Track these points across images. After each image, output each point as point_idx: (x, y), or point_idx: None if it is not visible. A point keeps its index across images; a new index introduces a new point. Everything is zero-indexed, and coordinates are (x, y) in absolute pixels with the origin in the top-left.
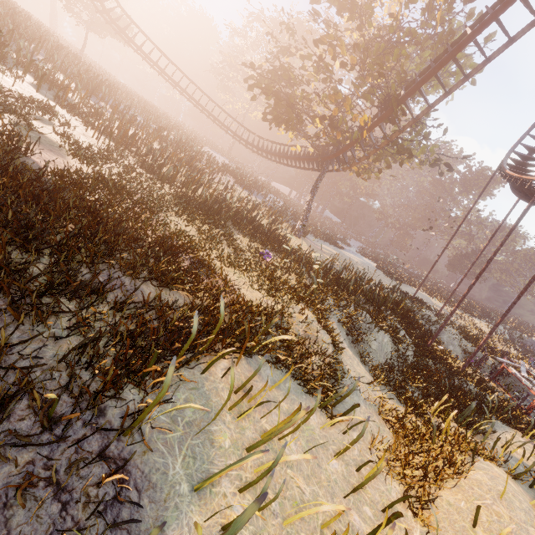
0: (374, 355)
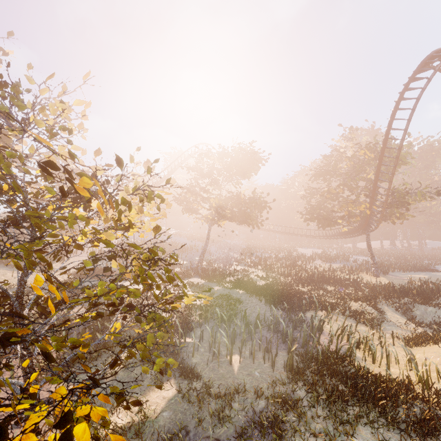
0: (420, 317)
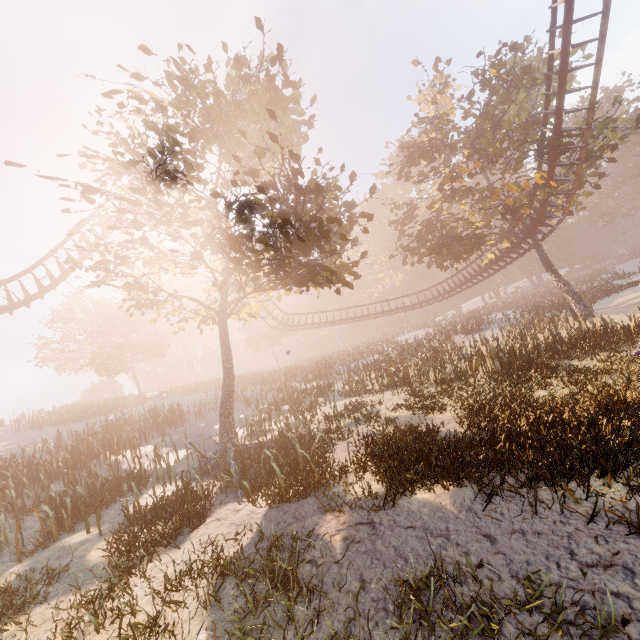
0: None
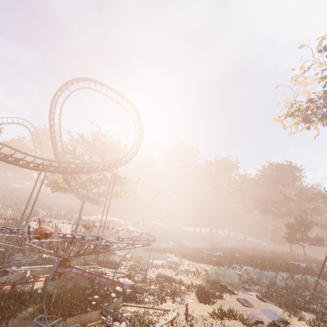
0: None
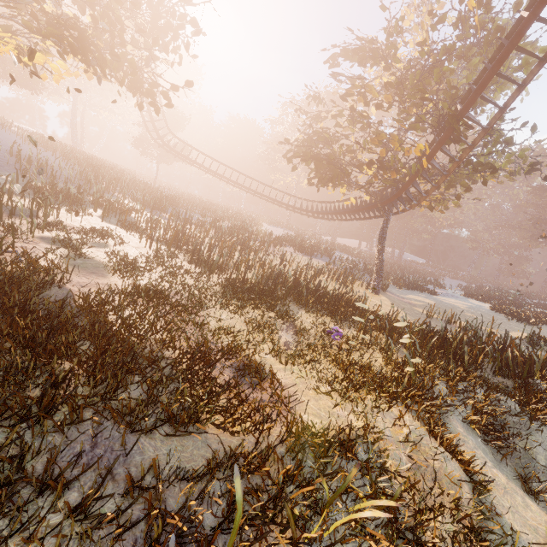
0: (546, 475)
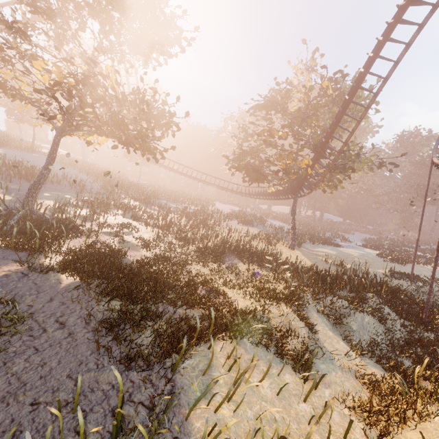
0: (356, 334)
